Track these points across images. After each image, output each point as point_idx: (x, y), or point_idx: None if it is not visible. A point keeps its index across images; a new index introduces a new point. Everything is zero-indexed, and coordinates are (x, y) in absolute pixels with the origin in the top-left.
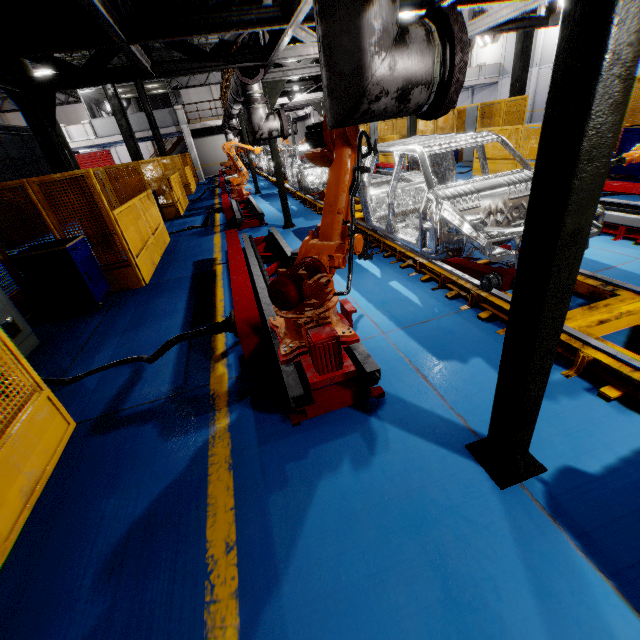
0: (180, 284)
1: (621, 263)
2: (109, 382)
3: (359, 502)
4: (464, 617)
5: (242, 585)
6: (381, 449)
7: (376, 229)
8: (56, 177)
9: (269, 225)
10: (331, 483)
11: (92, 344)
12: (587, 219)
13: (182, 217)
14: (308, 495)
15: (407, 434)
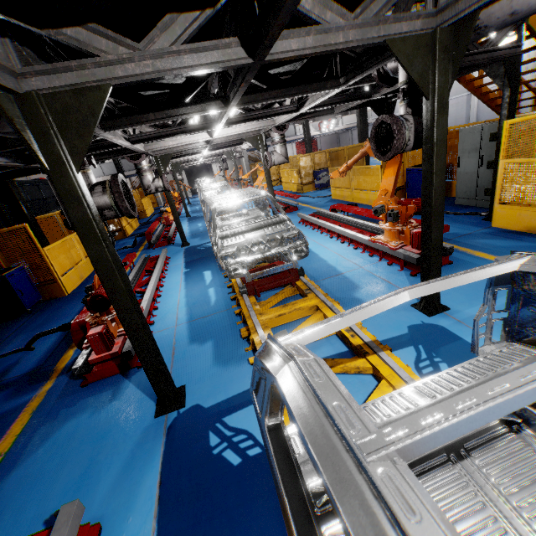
0: None
1: (348, 271)
2: (3, 364)
3: (82, 428)
4: (84, 481)
5: None
6: (116, 399)
7: None
8: (5, 230)
9: (175, 244)
10: (76, 419)
11: (10, 339)
12: (117, 283)
13: (127, 238)
14: (60, 426)
15: (136, 389)
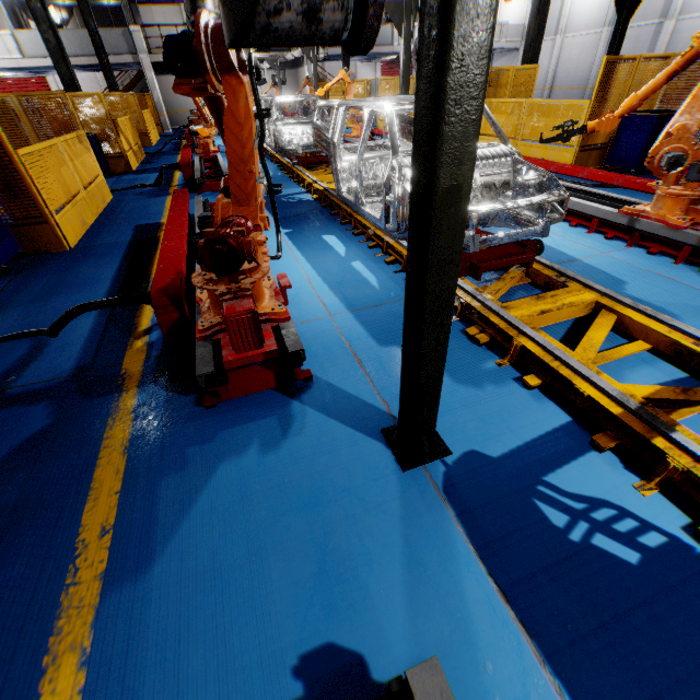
0: (113, 250)
1: (587, 256)
2: (1, 357)
3: (257, 485)
4: (332, 589)
5: (110, 567)
6: (295, 433)
7: (346, 201)
8: None
9: None
10: (233, 466)
11: None
12: (465, 176)
13: (133, 172)
14: (205, 478)
15: (326, 418)
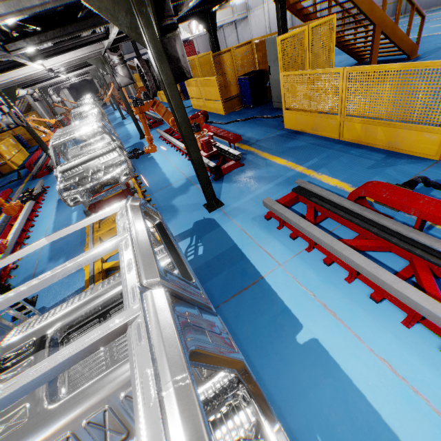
0: None
1: (176, 181)
2: None
3: None
4: None
5: None
6: None
7: None
8: None
9: None
10: None
11: None
12: None
13: (16, 170)
14: None
15: None
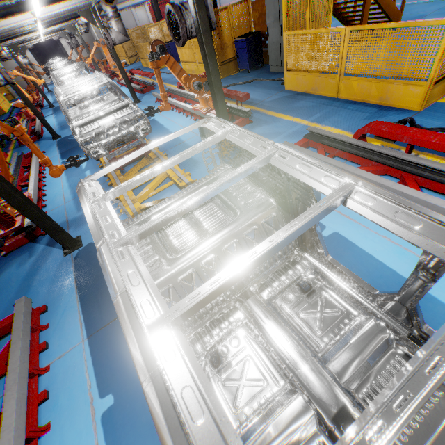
0: None
1: (188, 139)
2: None
3: (16, 276)
4: (29, 296)
5: None
6: (33, 255)
7: None
8: None
9: (46, 138)
10: (9, 273)
11: None
12: None
13: None
14: None
15: (46, 247)
